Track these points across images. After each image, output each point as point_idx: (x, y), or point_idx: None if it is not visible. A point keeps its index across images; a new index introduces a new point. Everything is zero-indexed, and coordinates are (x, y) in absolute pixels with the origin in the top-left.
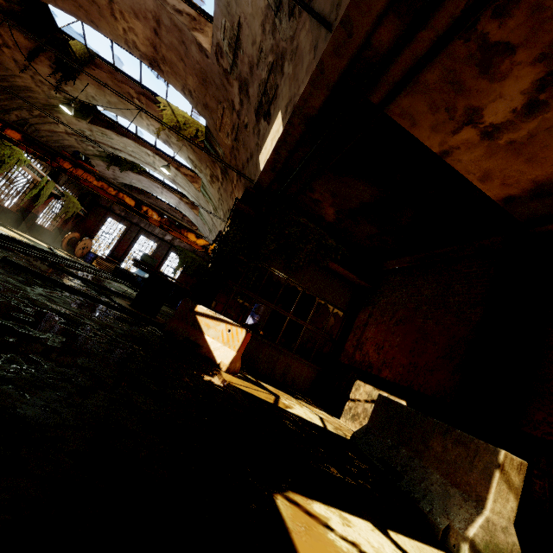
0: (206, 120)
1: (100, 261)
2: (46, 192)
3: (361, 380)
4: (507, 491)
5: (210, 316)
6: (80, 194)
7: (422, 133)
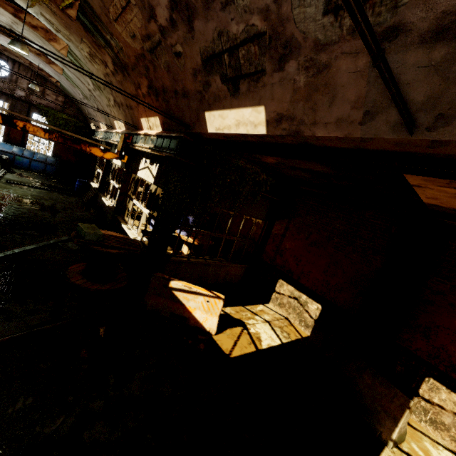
0: None
1: None
2: None
3: (284, 280)
4: (409, 414)
5: (186, 291)
6: None
7: (413, 177)
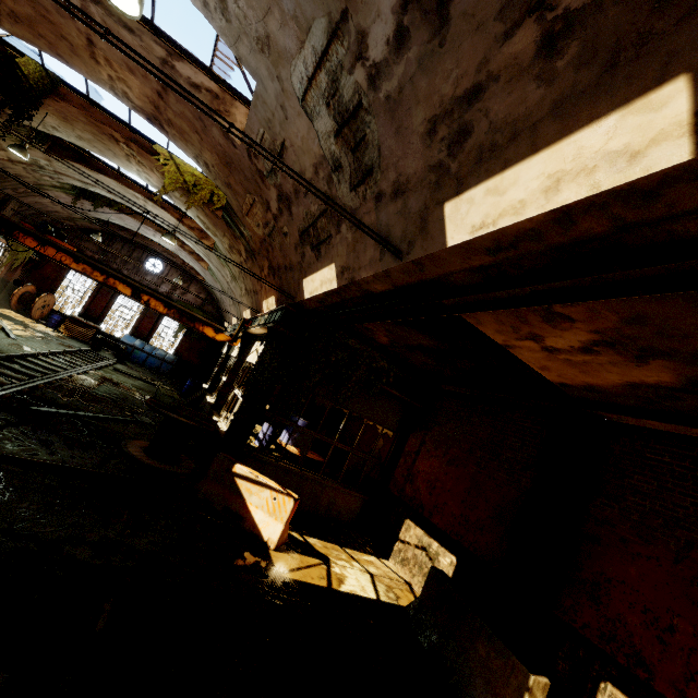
0: (228, 197)
1: (70, 325)
2: None
3: (412, 520)
4: None
5: (251, 480)
6: None
7: (487, 330)
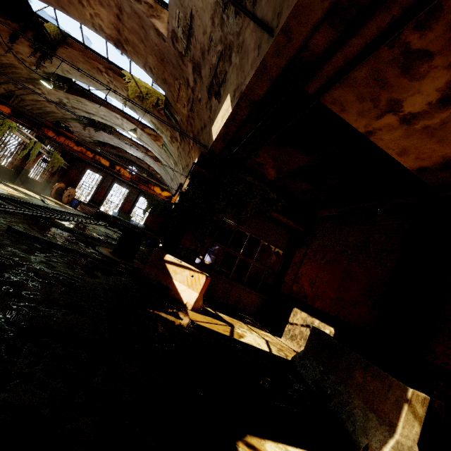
0: (165, 92)
1: (83, 206)
2: (34, 151)
3: (298, 308)
4: (413, 419)
5: (176, 264)
6: (63, 151)
7: (350, 117)
